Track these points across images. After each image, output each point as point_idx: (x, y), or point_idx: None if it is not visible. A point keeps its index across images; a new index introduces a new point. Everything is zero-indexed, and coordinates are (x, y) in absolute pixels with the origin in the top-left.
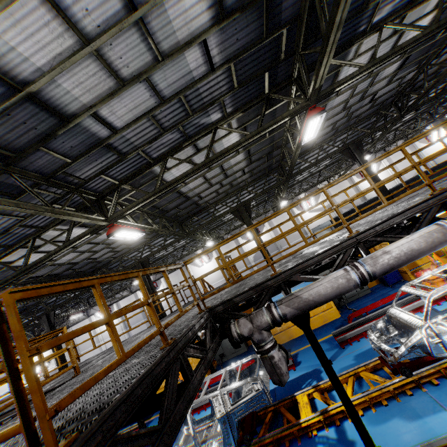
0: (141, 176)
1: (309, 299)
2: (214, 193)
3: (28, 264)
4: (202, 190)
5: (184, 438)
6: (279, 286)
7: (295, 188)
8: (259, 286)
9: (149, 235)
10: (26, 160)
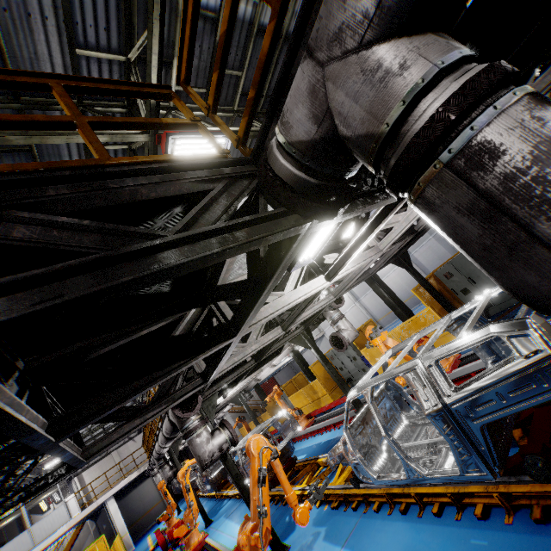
0: None
1: None
2: None
3: None
4: None
5: (403, 431)
6: None
7: None
8: None
9: None
10: None
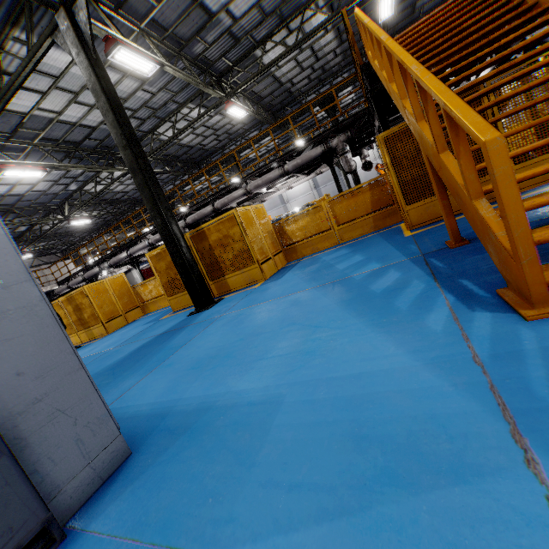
0: None
1: None
2: None
3: (266, 64)
4: None
5: None
6: None
7: None
8: None
9: (346, 58)
10: None
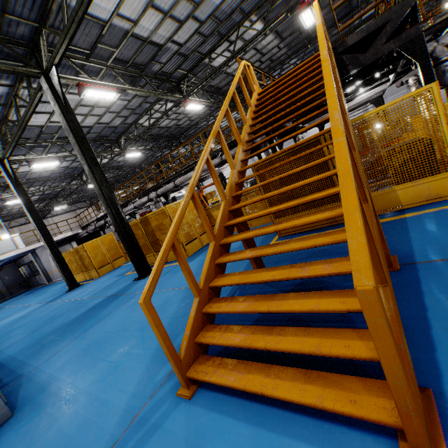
0: None
1: None
2: None
3: (216, 66)
4: None
5: None
6: None
7: None
8: (446, 20)
9: (291, 49)
10: None
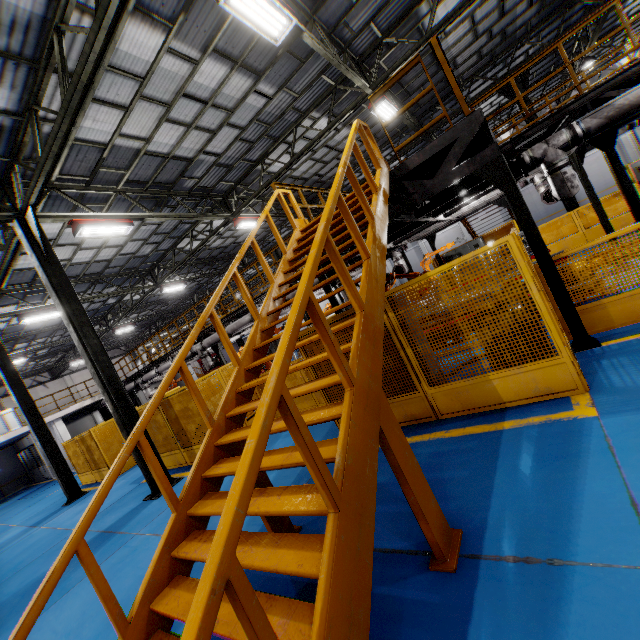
0: (403, 24)
1: (621, 104)
2: (474, 57)
3: (276, 171)
4: (462, 49)
5: None
6: (584, 108)
7: (614, 41)
8: (558, 114)
9: (379, 140)
10: (325, 7)
